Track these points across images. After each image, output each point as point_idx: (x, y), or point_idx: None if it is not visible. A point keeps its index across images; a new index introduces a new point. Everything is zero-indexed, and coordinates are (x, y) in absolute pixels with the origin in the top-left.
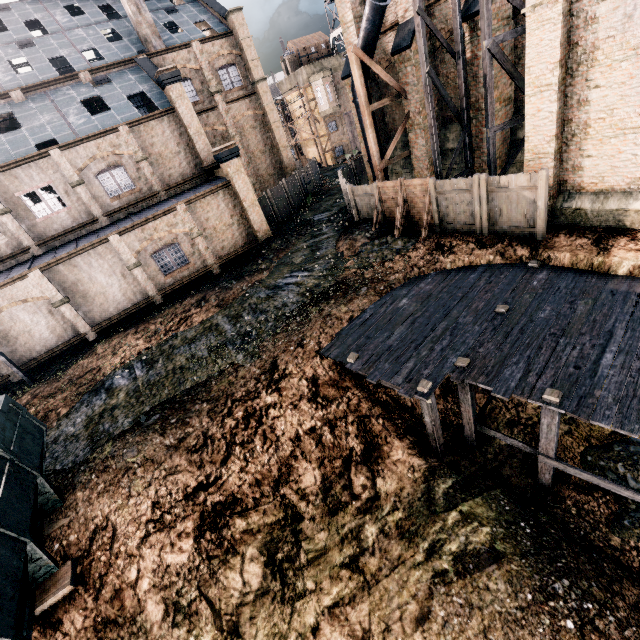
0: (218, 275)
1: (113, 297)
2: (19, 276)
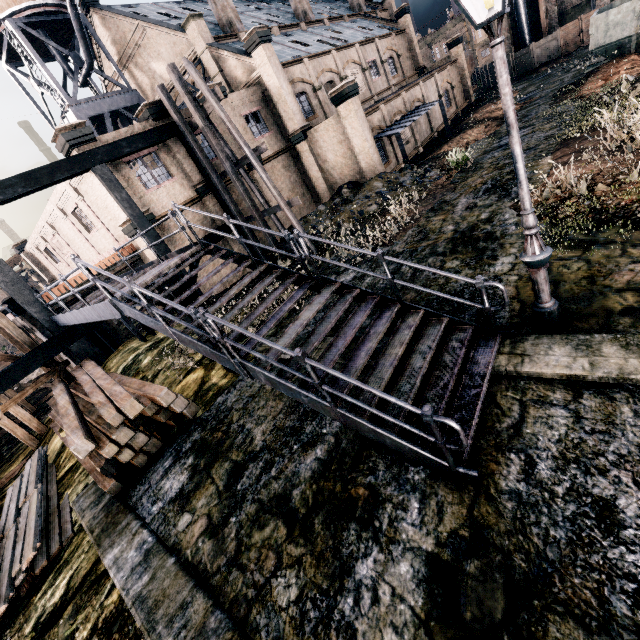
0: (467, 112)
1: (436, 114)
2: (418, 82)
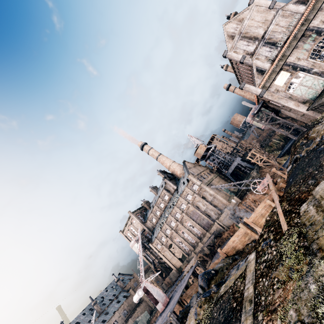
0: None
1: None
2: None
